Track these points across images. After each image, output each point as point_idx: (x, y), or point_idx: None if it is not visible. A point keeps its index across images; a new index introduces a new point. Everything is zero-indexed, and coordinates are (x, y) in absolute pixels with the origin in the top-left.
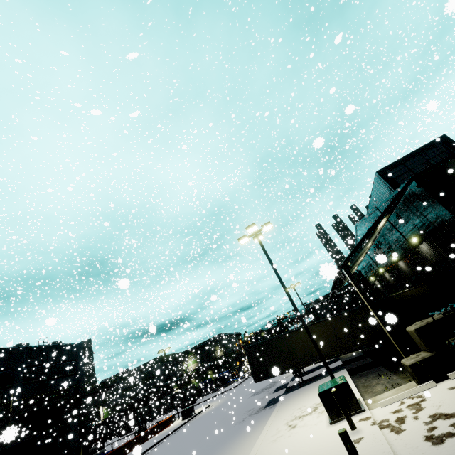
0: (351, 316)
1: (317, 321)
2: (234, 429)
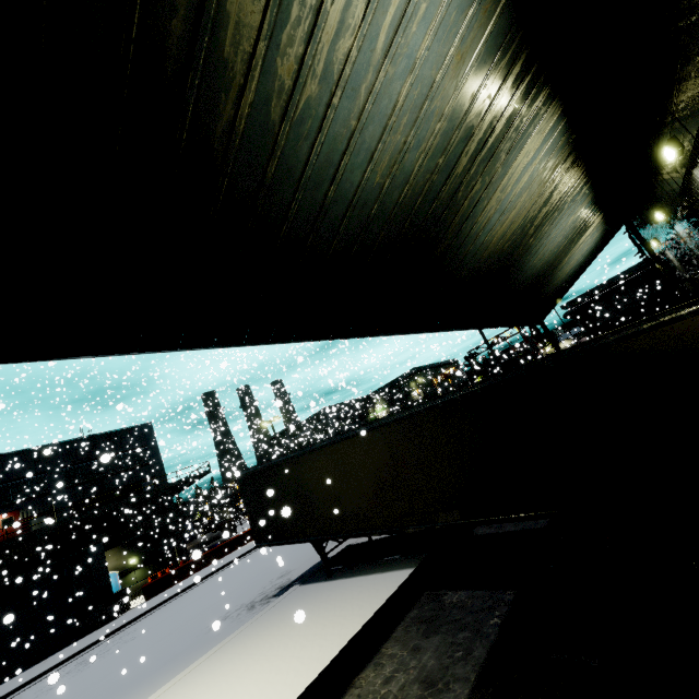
0: (439, 421)
1: (353, 433)
2: (182, 647)
